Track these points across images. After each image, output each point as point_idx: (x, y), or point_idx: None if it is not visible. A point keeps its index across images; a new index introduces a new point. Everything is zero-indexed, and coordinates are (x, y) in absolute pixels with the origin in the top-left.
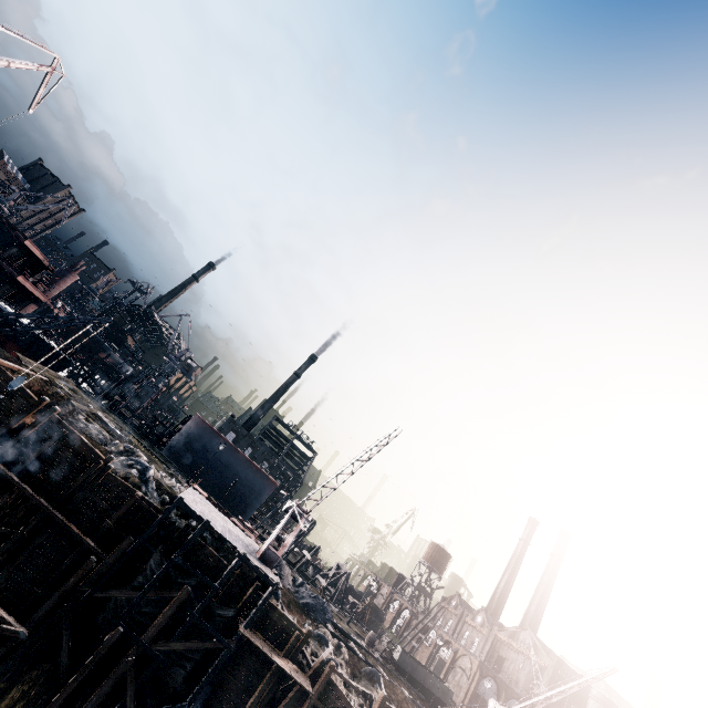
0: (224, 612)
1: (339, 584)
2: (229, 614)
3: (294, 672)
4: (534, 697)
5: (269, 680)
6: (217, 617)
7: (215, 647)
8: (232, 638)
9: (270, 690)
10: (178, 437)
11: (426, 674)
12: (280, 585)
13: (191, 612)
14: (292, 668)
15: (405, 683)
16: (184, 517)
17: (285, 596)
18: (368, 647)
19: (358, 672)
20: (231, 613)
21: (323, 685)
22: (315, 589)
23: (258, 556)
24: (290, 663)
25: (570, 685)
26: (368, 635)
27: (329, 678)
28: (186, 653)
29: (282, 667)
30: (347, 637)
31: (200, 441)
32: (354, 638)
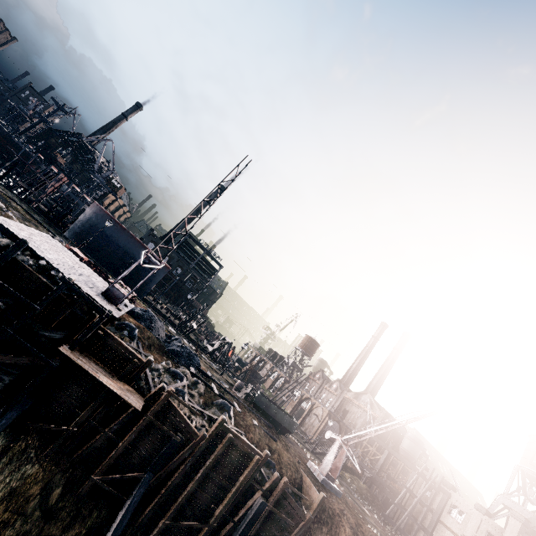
0: (49, 334)
1: (222, 351)
2: (56, 336)
3: (125, 392)
4: (365, 434)
5: (101, 398)
6: (41, 338)
7: (33, 363)
8: (56, 358)
9: (104, 407)
10: (79, 222)
11: (277, 411)
12: (114, 315)
13: (3, 328)
14: (124, 389)
15: (257, 415)
16: (37, 259)
17: (148, 340)
18: (236, 392)
19: (211, 403)
20: (59, 336)
21: (160, 406)
22: (200, 351)
23: (101, 293)
24: (125, 385)
25: (394, 422)
26: (237, 383)
27: (166, 401)
28: (4, 367)
29: (107, 385)
30: (209, 379)
31: (99, 227)
32: (215, 380)
